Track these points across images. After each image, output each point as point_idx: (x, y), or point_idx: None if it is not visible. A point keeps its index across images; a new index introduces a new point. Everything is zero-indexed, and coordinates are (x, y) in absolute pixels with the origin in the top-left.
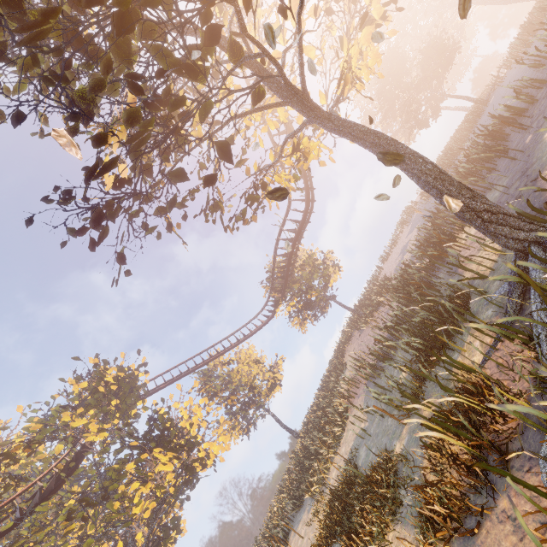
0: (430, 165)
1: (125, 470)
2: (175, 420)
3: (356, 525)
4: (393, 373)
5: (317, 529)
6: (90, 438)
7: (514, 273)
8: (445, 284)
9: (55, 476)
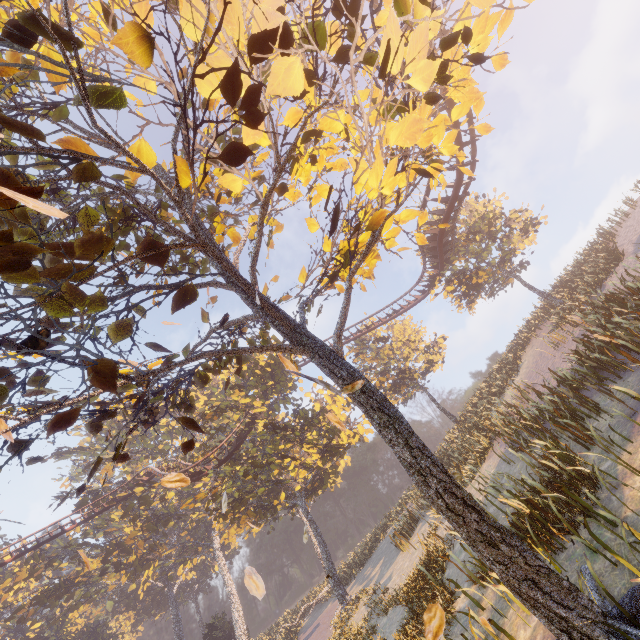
0: (433, 491)
1: (278, 449)
2: (321, 402)
3: (402, 639)
4: (519, 476)
5: (408, 575)
6: (256, 410)
7: None
8: (580, 458)
9: (235, 439)
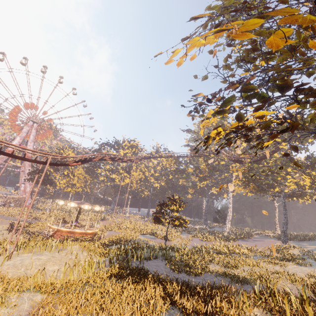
0: None
1: (286, 169)
2: None
3: None
4: None
5: None
6: (281, 146)
7: None
8: None
9: (263, 155)
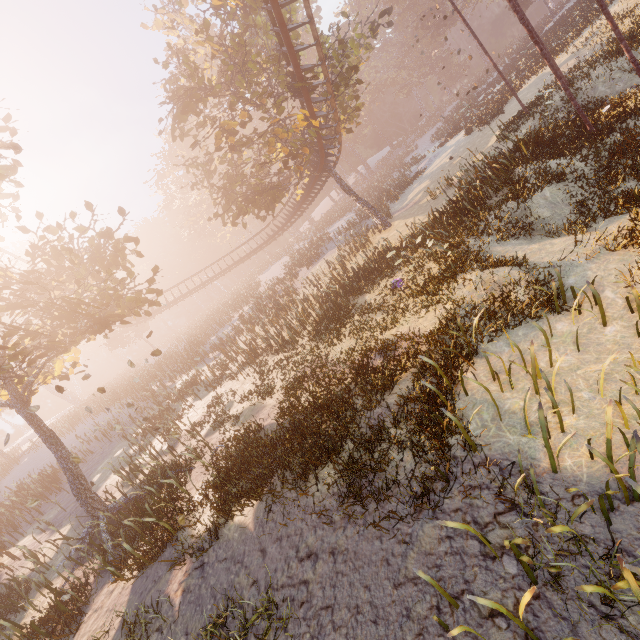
0: None
1: None
2: None
3: None
4: None
5: None
6: None
7: (89, 530)
8: (2, 583)
9: None
